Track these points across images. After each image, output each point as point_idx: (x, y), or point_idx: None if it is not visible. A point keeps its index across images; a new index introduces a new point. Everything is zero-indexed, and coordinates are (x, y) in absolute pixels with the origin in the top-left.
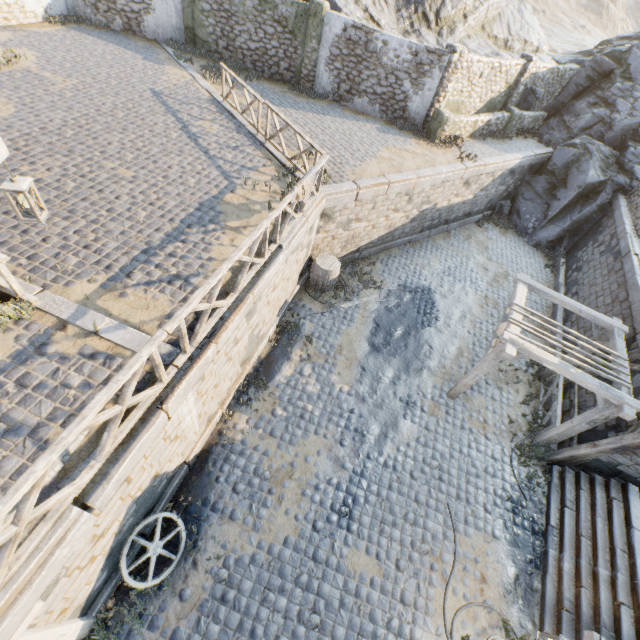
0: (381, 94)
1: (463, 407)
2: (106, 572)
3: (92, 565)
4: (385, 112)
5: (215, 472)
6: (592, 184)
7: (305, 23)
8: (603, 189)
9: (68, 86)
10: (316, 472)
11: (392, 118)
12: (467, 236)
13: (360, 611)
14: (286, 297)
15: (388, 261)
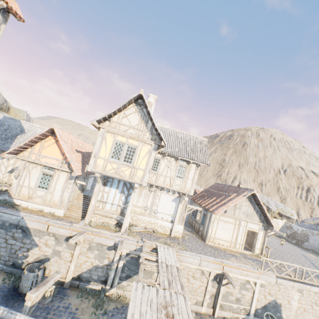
0: None
1: None
2: (260, 311)
3: (263, 299)
4: None
5: None
6: None
7: None
8: None
9: (277, 244)
10: None
11: None
12: None
13: None
14: None
15: None
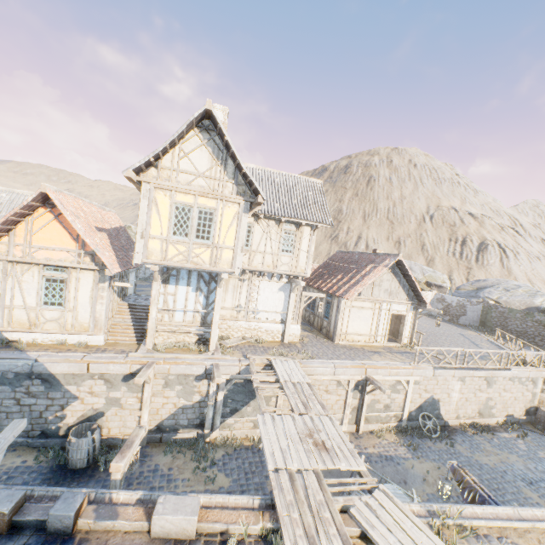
0: None
1: None
2: (414, 413)
3: (418, 398)
4: None
5: (455, 433)
6: None
7: None
8: None
9: (427, 326)
10: (512, 463)
11: None
12: None
13: (524, 501)
14: (513, 412)
15: None
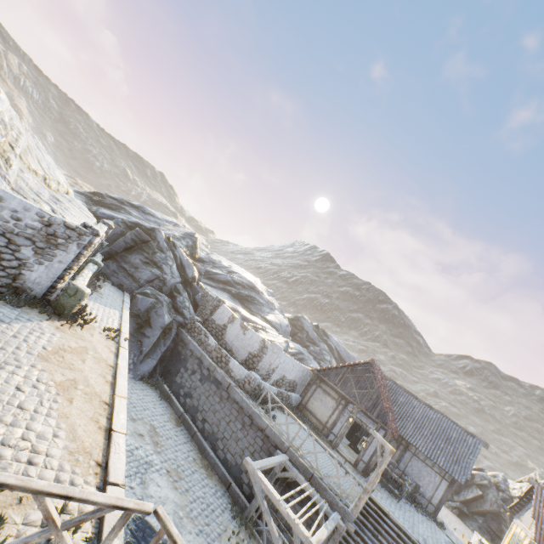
0: None
1: None
2: None
3: None
4: None
5: None
6: (168, 324)
7: None
8: (173, 326)
9: None
10: None
11: None
12: None
13: None
14: None
15: None
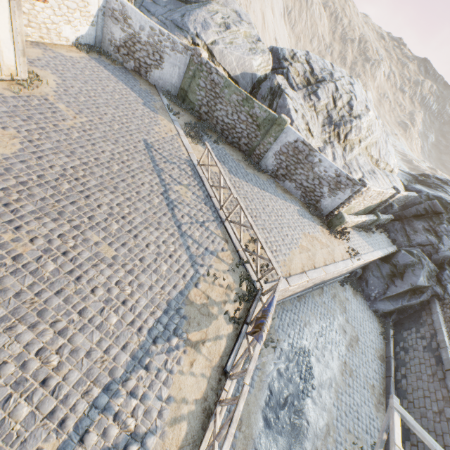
0: (305, 186)
1: None
2: None
3: None
4: (304, 197)
5: None
6: (420, 285)
7: (270, 125)
8: (426, 291)
9: (77, 124)
10: None
11: (307, 202)
12: (334, 294)
13: None
14: None
15: (282, 315)
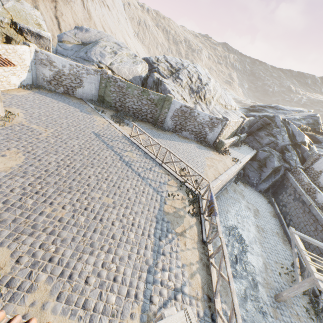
0: (195, 131)
1: (285, 306)
2: None
3: None
4: (196, 138)
5: None
6: (276, 167)
7: (162, 102)
8: (280, 169)
9: (49, 134)
10: None
11: (199, 140)
12: (234, 190)
13: None
14: None
15: None
